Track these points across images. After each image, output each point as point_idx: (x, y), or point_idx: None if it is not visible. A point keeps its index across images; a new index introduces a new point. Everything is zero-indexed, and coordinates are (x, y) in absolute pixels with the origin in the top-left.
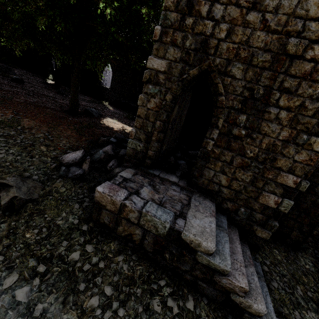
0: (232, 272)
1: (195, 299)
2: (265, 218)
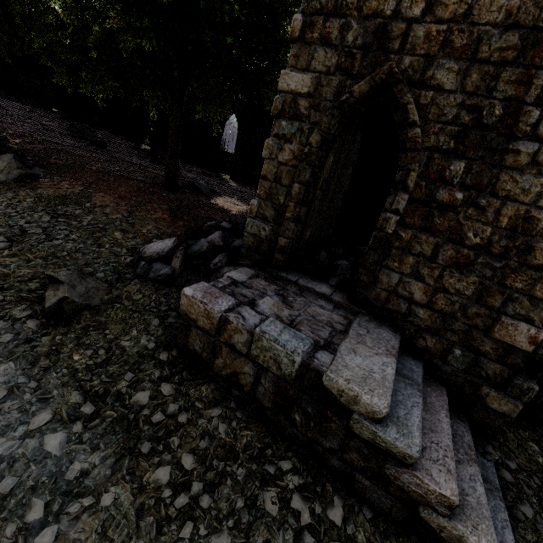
0: (424, 464)
1: (347, 506)
2: (508, 371)
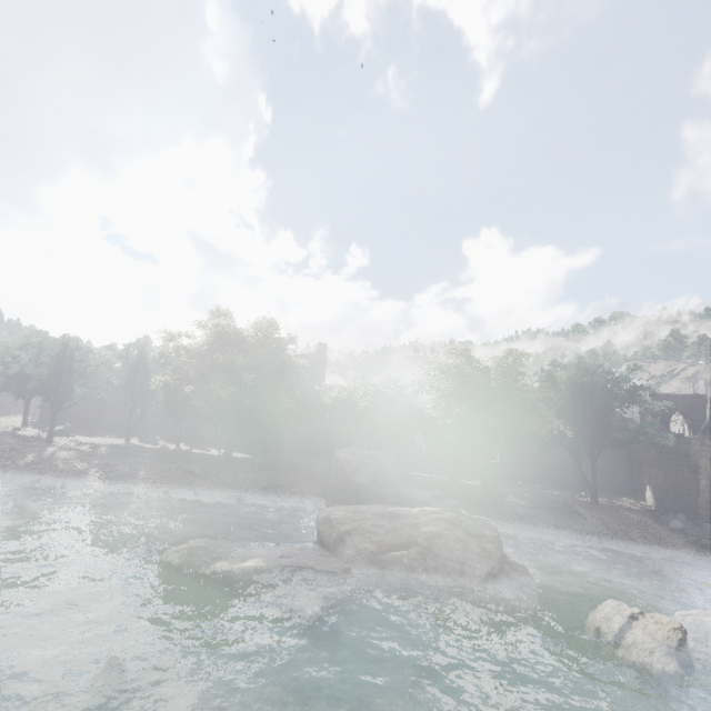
0: None
1: None
2: None
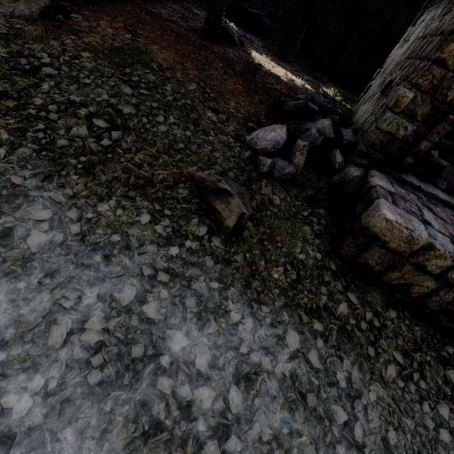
0: None
1: None
2: None
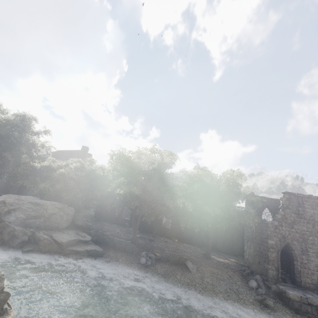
0: None
1: None
2: None
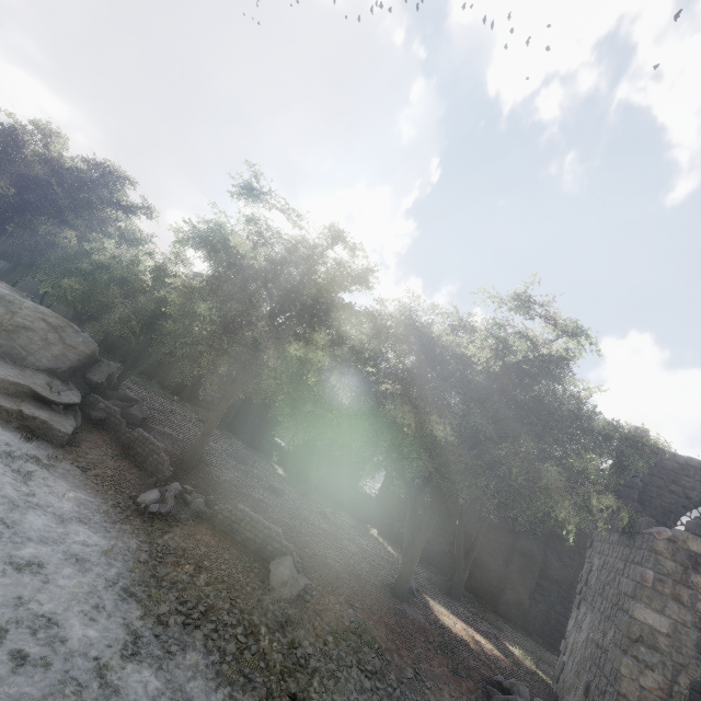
0: None
1: None
2: None
